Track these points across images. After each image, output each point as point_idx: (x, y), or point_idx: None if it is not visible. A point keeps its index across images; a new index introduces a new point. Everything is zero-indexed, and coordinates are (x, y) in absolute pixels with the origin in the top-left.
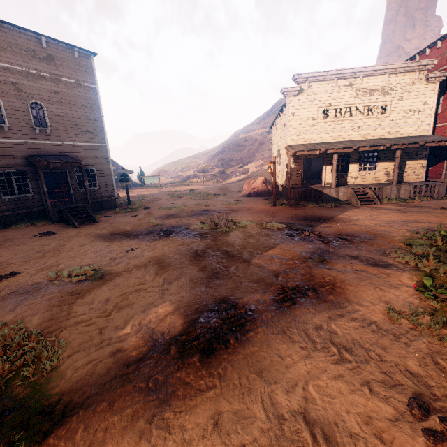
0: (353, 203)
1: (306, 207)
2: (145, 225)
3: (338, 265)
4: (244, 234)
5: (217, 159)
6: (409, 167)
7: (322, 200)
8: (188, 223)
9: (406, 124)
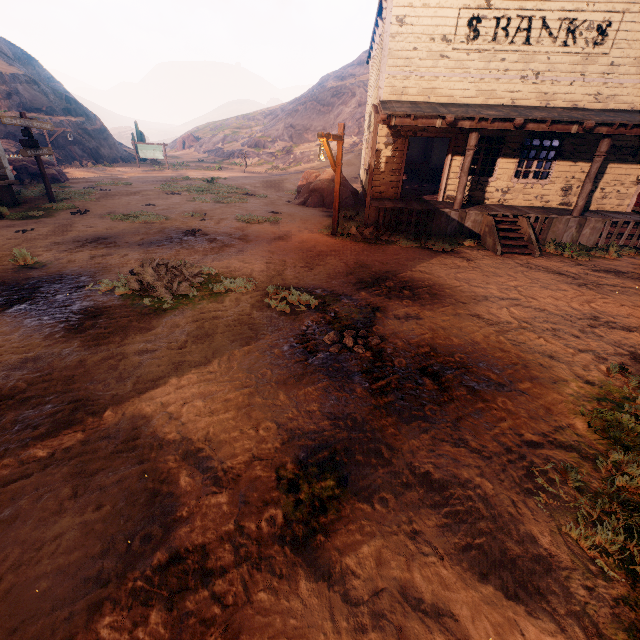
0: (487, 247)
1: (395, 245)
2: (4, 262)
3: (365, 545)
4: (197, 324)
5: (283, 125)
6: (612, 180)
7: (430, 232)
8: (107, 266)
9: (636, 79)
